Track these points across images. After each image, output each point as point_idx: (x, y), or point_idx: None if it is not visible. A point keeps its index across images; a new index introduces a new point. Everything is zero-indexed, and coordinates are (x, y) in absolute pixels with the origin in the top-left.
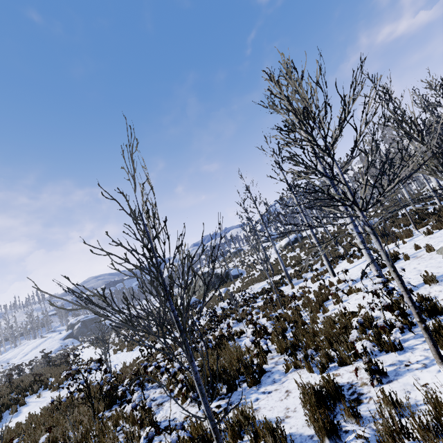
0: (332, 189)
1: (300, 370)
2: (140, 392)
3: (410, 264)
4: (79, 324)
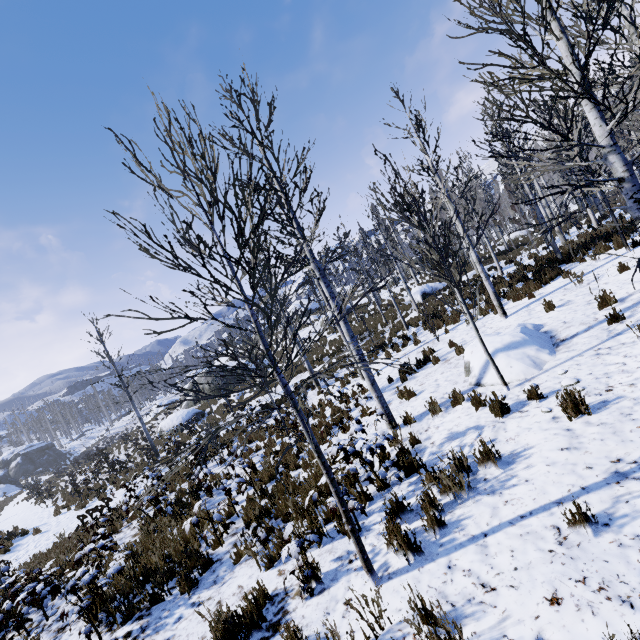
0: (322, 284)
1: (251, 560)
2: (50, 602)
3: (436, 372)
4: (18, 459)
